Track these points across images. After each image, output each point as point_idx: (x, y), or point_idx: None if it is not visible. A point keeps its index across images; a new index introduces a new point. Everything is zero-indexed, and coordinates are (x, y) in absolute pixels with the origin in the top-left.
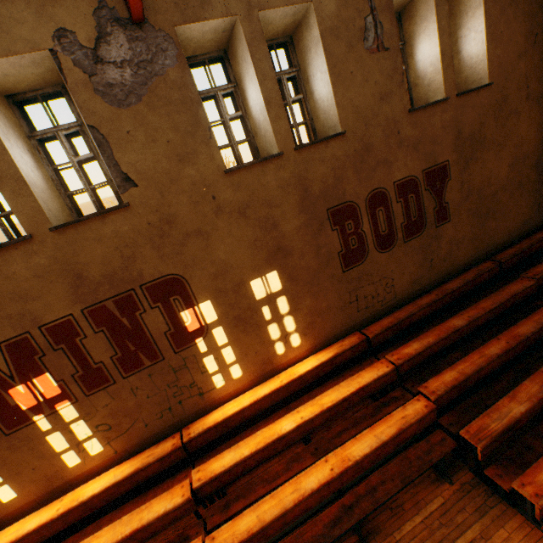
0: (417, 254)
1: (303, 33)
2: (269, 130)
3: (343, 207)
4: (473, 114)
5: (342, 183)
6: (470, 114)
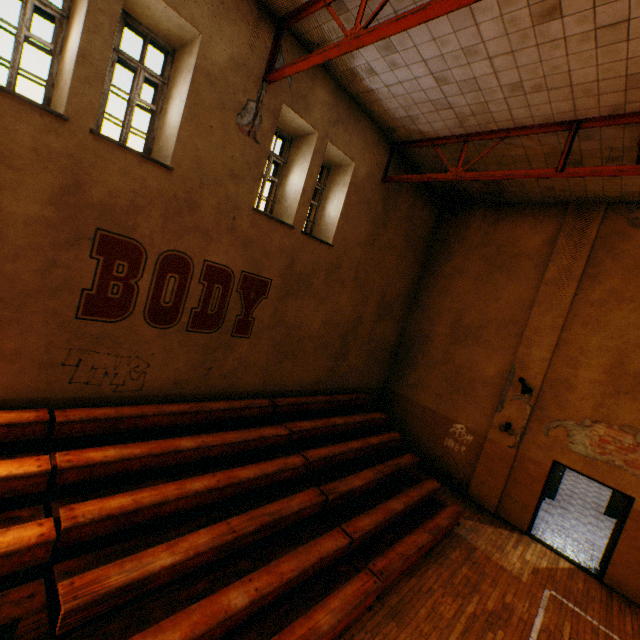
0: (197, 353)
1: (185, 55)
2: (68, 84)
3: (125, 241)
4: (311, 258)
5: (139, 215)
6: (308, 256)
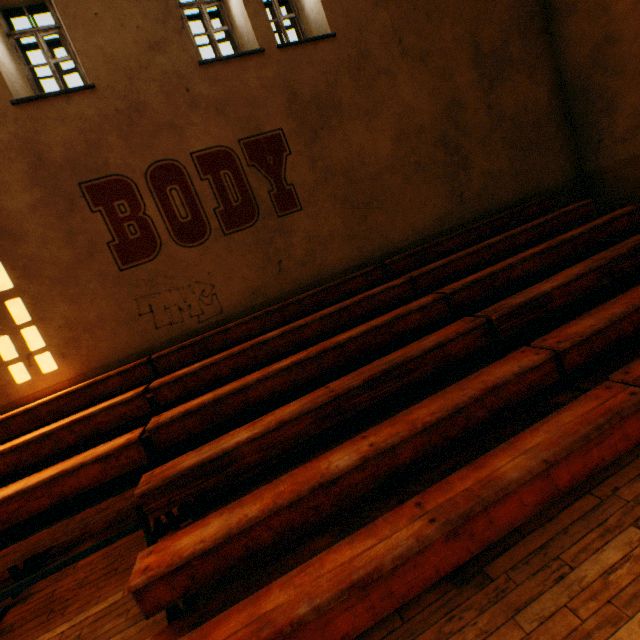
0: (253, 253)
1: None
2: None
3: (107, 182)
4: (314, 72)
5: (101, 151)
6: (308, 72)
